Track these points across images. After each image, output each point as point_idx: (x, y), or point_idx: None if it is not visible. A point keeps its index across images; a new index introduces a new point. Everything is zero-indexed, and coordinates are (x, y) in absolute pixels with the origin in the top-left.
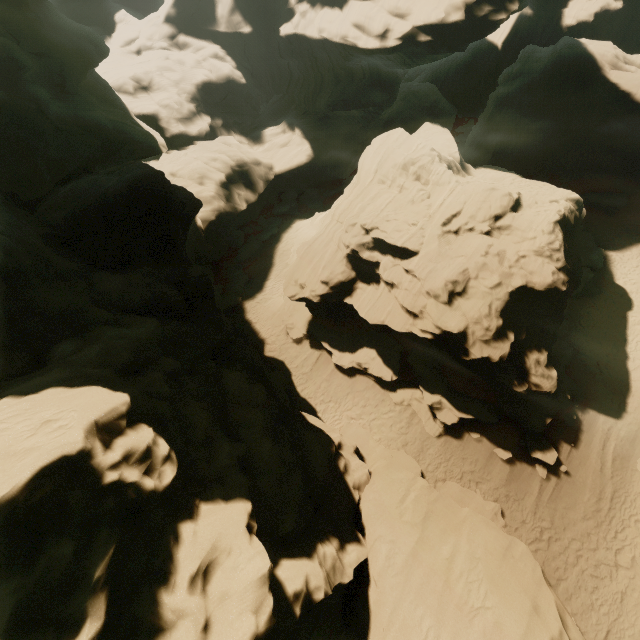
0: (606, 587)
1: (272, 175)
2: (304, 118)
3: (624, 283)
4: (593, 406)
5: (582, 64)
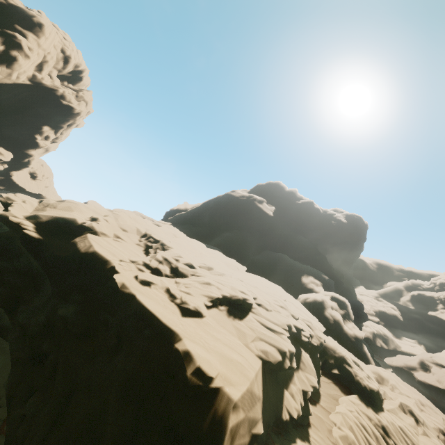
0: None
1: (399, 349)
2: (429, 345)
3: None
4: None
5: None
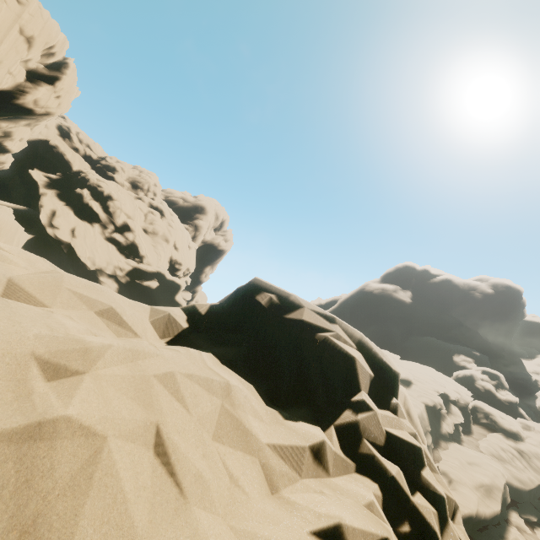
0: None
1: None
2: None
3: None
4: None
5: None
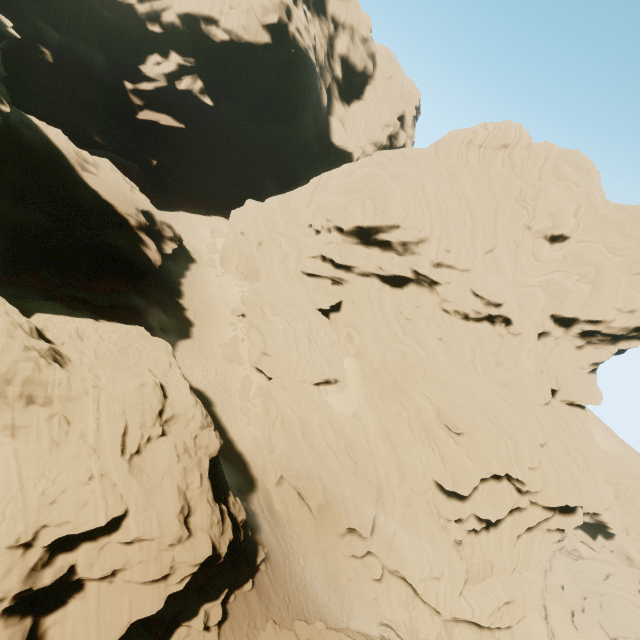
0: (308, 585)
1: None
2: None
3: (197, 385)
4: (247, 493)
5: (54, 156)
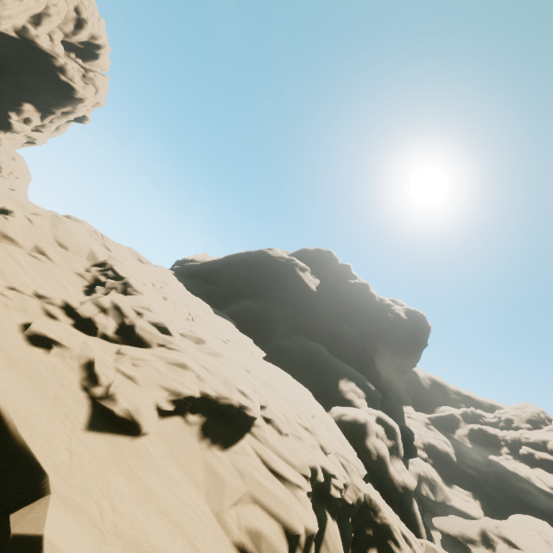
0: None
1: (448, 502)
2: (486, 502)
3: None
4: None
5: None
